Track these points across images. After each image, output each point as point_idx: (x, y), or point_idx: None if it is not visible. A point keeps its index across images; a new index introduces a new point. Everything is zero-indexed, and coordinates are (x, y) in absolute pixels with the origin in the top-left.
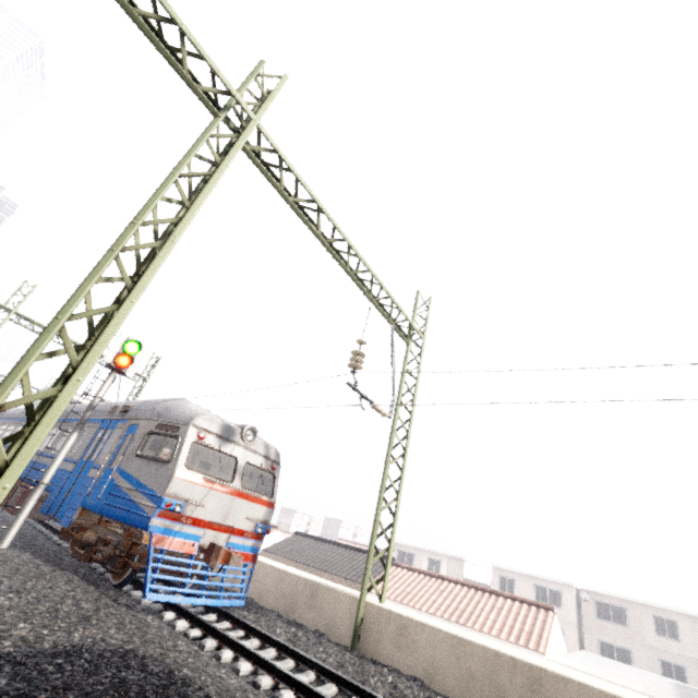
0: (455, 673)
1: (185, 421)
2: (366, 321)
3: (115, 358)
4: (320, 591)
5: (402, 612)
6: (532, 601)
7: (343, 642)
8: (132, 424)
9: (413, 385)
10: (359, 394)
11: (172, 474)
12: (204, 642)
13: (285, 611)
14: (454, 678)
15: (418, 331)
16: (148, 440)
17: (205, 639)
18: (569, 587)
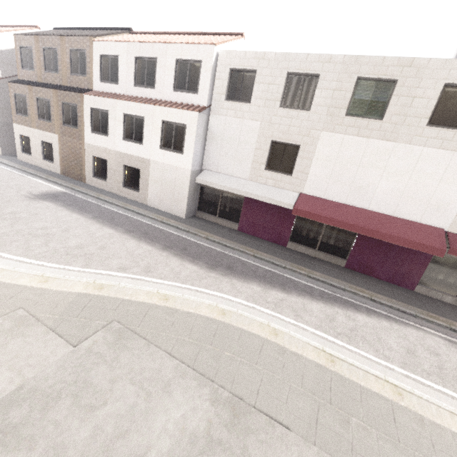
0: None
1: None
2: None
3: None
4: None
5: None
6: (229, 33)
7: None
8: None
9: None
10: None
11: None
12: None
13: None
14: None
15: None
16: None
17: None
18: None
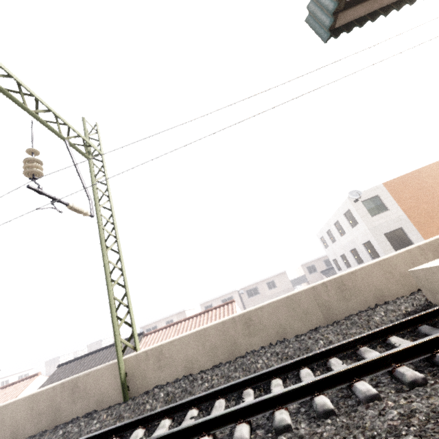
0: (204, 353)
1: None
2: (32, 132)
3: None
4: (79, 382)
5: (155, 345)
6: (224, 303)
7: (116, 402)
8: None
9: (106, 189)
10: (48, 196)
11: None
12: None
13: (49, 424)
14: (204, 357)
15: (94, 146)
16: None
17: None
18: (235, 291)
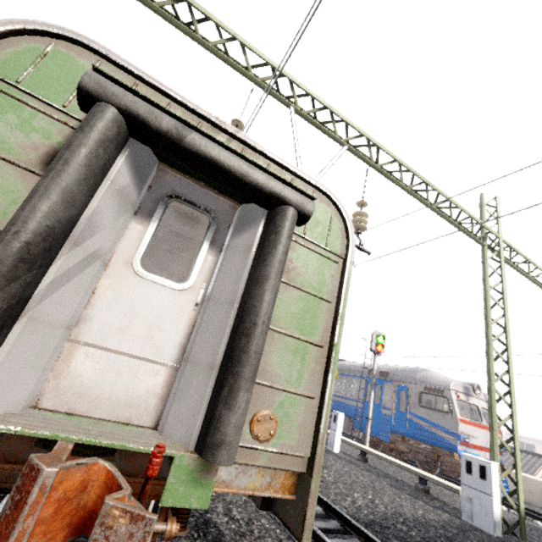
0: None
1: (445, 387)
2: None
3: (375, 347)
4: None
5: None
6: None
7: None
8: (399, 385)
9: None
10: None
11: (457, 421)
12: (535, 522)
13: (539, 503)
14: None
15: None
16: (421, 396)
17: (533, 520)
18: None
